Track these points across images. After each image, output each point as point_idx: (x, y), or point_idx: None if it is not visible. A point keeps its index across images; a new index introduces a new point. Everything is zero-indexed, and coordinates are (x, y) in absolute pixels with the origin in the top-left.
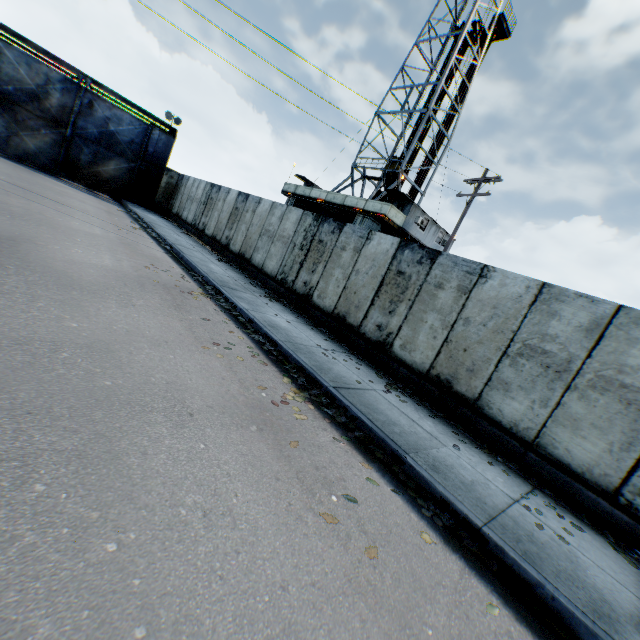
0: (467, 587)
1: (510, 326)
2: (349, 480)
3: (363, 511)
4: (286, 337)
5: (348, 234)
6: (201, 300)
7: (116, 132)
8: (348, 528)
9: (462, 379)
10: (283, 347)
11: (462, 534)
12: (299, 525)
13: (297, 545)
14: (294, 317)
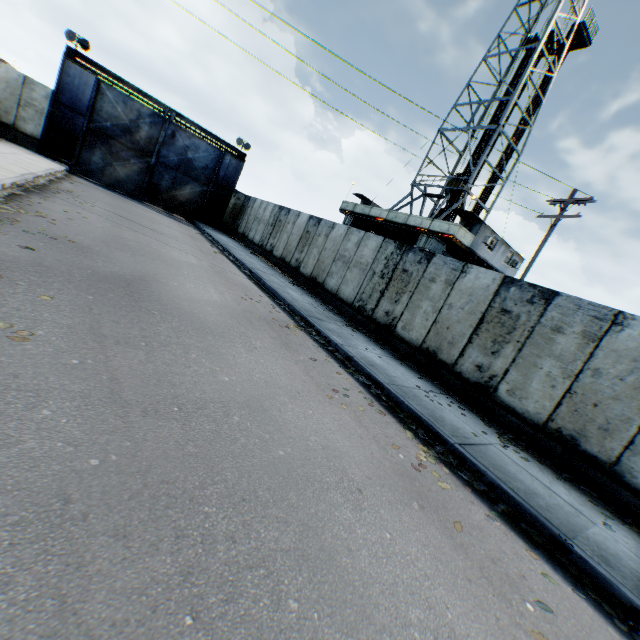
0: None
1: None
2: (528, 577)
3: (564, 625)
4: (388, 378)
5: (438, 265)
6: (299, 335)
7: (193, 159)
8: None
9: (591, 438)
10: (392, 392)
11: None
12: None
13: None
14: (380, 349)
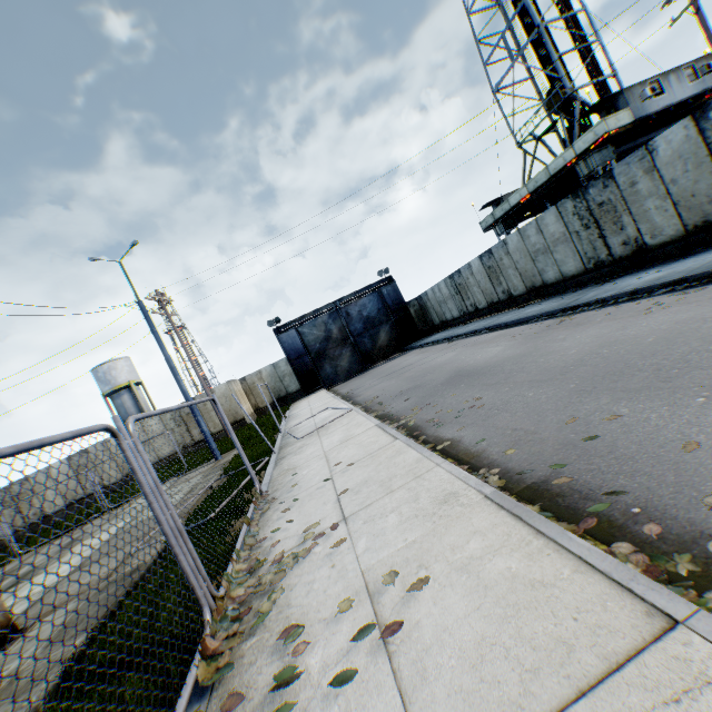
0: None
1: None
2: None
3: None
4: (681, 273)
5: (623, 172)
6: (576, 317)
7: (368, 314)
8: None
9: None
10: (694, 274)
11: None
12: None
13: None
14: (651, 270)
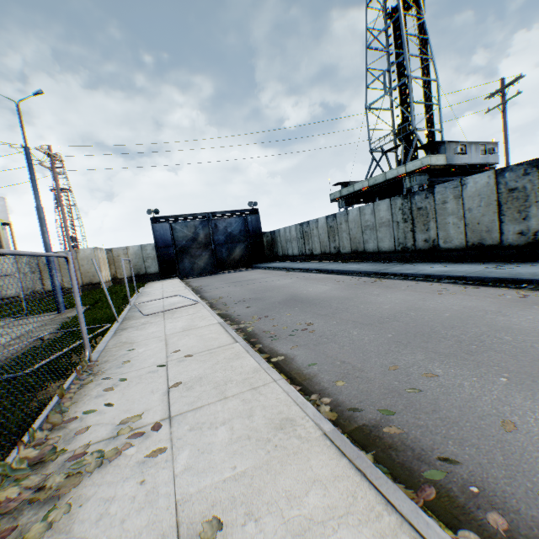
0: None
1: None
2: None
3: None
4: (462, 272)
5: (441, 192)
6: (386, 281)
7: (231, 231)
8: None
9: None
10: (472, 276)
11: None
12: None
13: None
14: (438, 264)
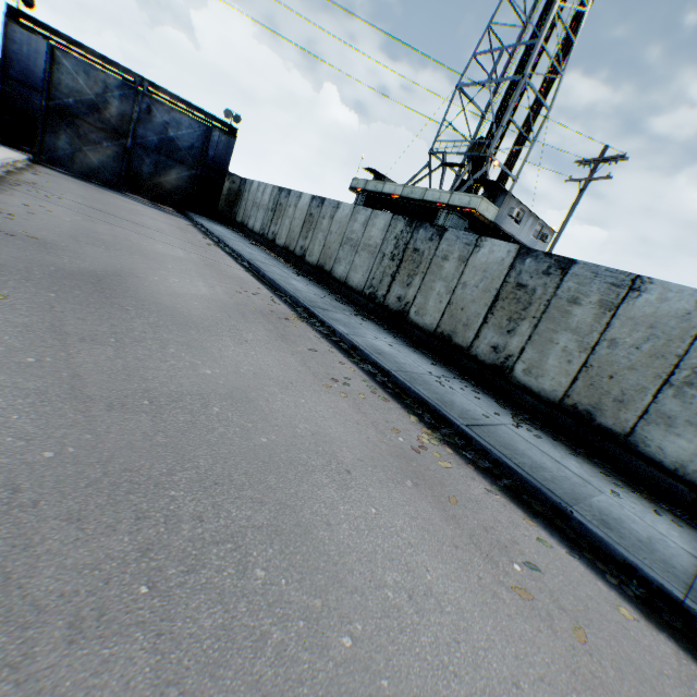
0: (690, 676)
1: (673, 349)
2: (521, 542)
3: (550, 582)
4: (396, 365)
5: (450, 241)
6: (299, 326)
7: (175, 138)
8: (545, 605)
9: (607, 411)
10: (398, 378)
11: (658, 606)
12: (499, 604)
13: (507, 629)
14: (392, 338)
